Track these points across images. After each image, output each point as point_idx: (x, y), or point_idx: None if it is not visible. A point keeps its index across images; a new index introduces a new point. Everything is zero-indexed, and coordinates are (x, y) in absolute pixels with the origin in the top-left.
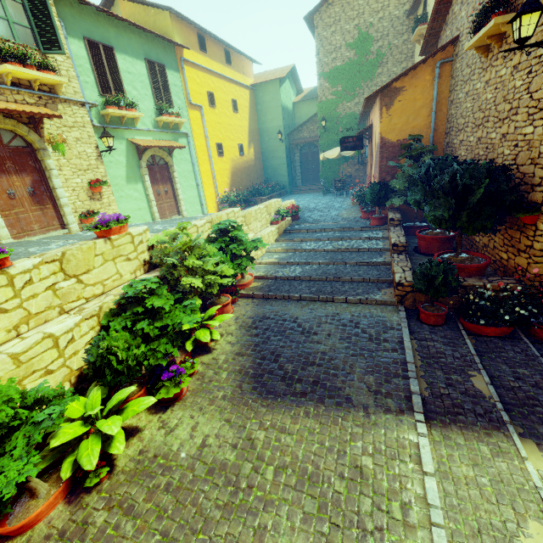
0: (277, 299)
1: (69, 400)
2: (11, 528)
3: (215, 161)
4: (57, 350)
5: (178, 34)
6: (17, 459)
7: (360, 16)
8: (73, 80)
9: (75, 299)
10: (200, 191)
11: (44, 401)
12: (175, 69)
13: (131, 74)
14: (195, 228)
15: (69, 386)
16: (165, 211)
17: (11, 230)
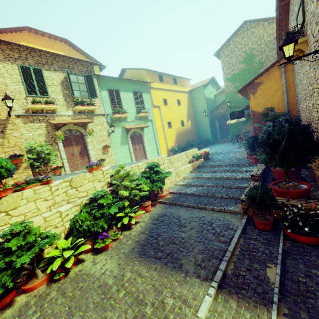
0: (176, 205)
1: (56, 239)
2: (26, 287)
3: (166, 131)
4: (61, 218)
5: (149, 77)
6: (26, 255)
7: (246, 46)
8: (101, 106)
9: (74, 197)
10: (158, 146)
11: (48, 237)
12: (146, 92)
13: (126, 99)
14: (137, 166)
15: (64, 235)
16: (138, 157)
17: (70, 168)
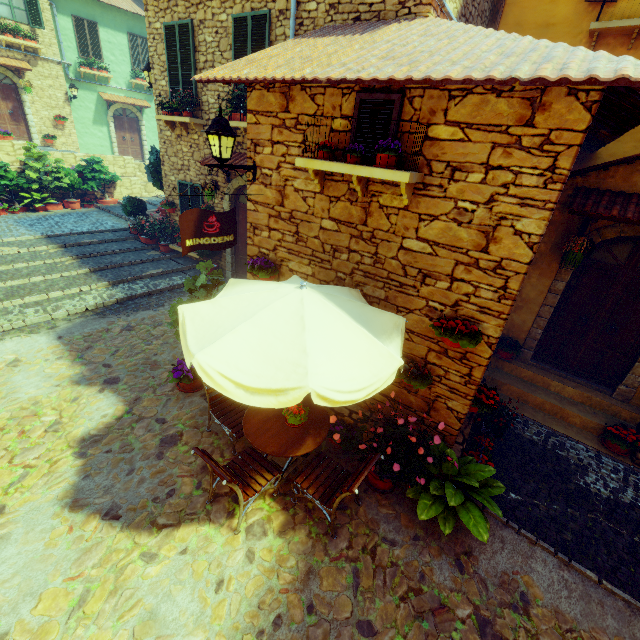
0: (107, 212)
1: None
2: None
3: None
4: None
5: None
6: None
7: None
8: (54, 46)
9: None
10: None
11: None
12: None
13: (111, 43)
14: (73, 156)
15: None
16: (128, 154)
17: None
